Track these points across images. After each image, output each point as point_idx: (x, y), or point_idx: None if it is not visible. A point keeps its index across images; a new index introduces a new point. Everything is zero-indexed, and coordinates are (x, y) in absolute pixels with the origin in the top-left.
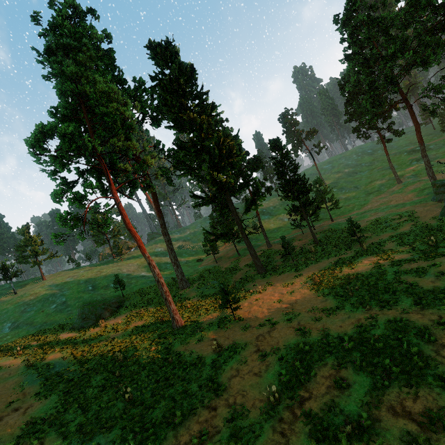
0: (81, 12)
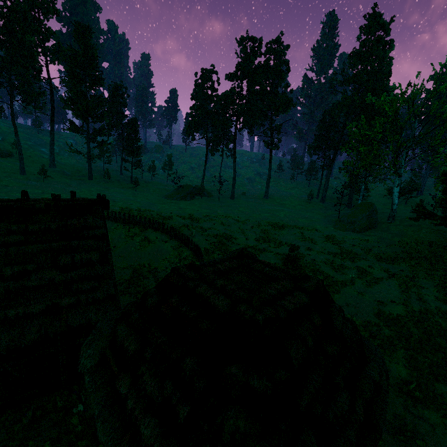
0: None
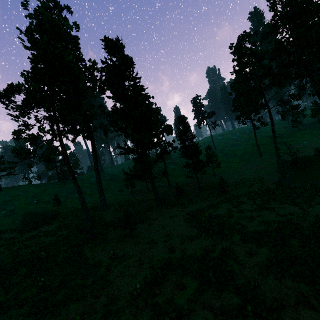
0: (60, 7)
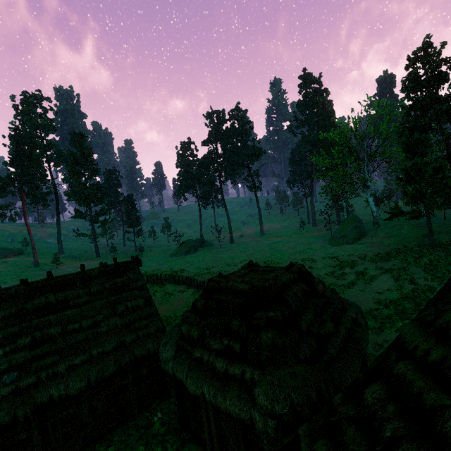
0: (41, 99)
